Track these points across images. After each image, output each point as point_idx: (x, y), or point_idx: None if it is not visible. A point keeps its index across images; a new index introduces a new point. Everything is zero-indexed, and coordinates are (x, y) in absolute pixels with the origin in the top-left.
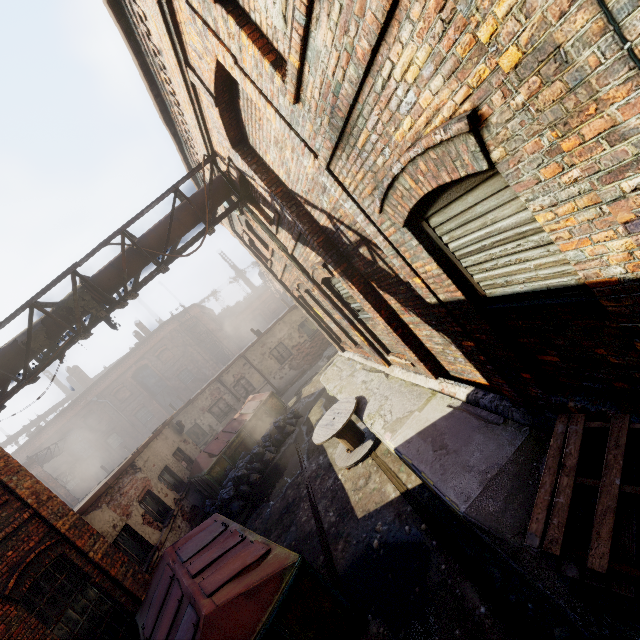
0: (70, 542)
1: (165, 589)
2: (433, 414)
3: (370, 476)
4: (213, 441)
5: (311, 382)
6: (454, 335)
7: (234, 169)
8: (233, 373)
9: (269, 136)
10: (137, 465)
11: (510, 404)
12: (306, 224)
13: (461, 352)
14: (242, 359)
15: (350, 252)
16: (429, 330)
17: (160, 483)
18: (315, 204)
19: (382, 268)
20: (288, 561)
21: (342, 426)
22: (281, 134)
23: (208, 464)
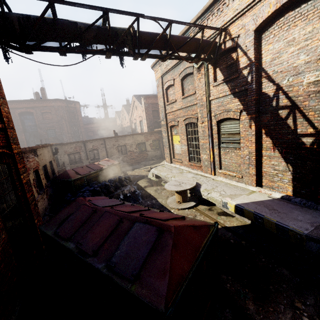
0: (14, 161)
1: (86, 215)
2: (259, 198)
3: (196, 216)
4: (80, 167)
5: (134, 171)
6: (300, 167)
7: (233, 42)
8: (93, 144)
9: (289, 36)
10: (37, 152)
11: (315, 204)
12: (256, 86)
13: (292, 176)
14: (102, 140)
15: (268, 110)
16: (279, 162)
17: (42, 170)
18: (275, 80)
19: (287, 123)
20: (209, 223)
21: (190, 188)
22: (303, 38)
23: (75, 176)
